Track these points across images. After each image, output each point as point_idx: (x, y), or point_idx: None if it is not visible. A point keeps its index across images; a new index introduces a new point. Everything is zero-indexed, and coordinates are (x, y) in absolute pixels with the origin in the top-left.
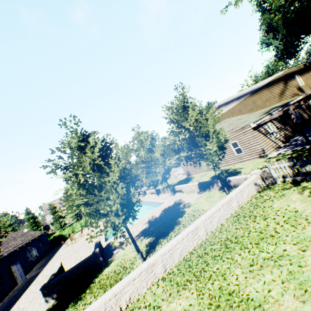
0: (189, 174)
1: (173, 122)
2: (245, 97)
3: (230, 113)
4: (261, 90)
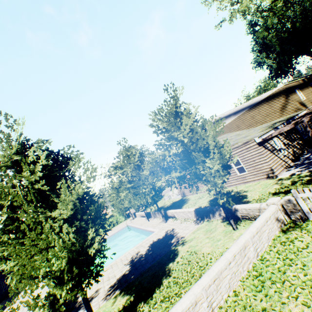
0: (184, 194)
1: (161, 132)
2: (243, 112)
3: (227, 128)
4: (260, 104)
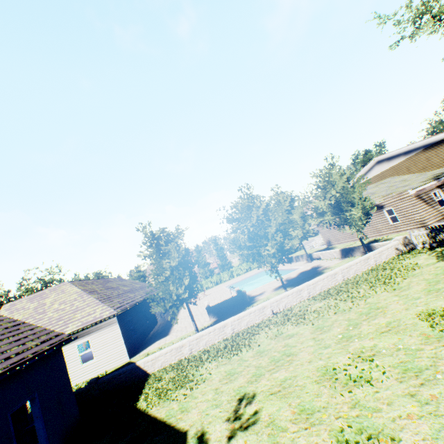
0: (330, 243)
1: (320, 189)
2: (415, 153)
3: (393, 171)
4: (439, 144)
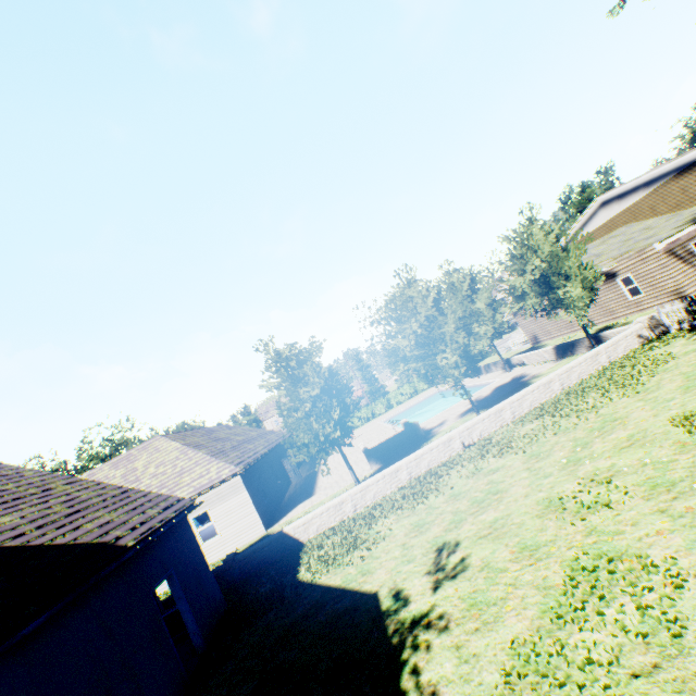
0: (536, 340)
1: (515, 259)
2: (663, 182)
3: (629, 215)
4: None
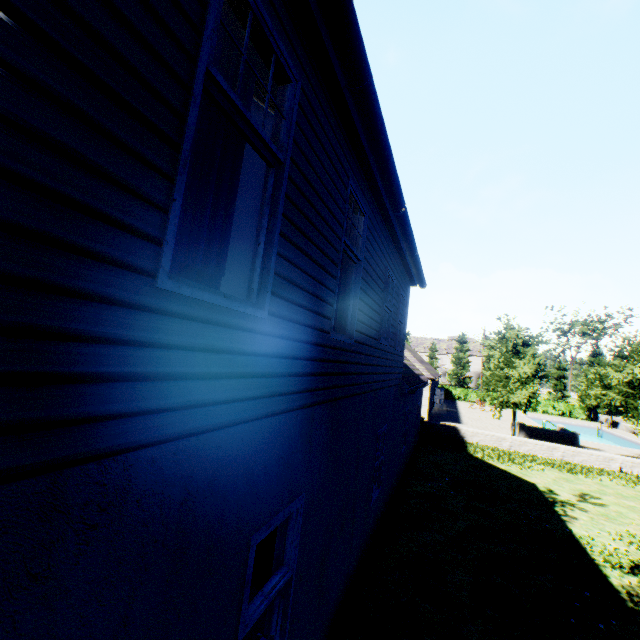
0: None
1: None
2: None
3: None
4: None
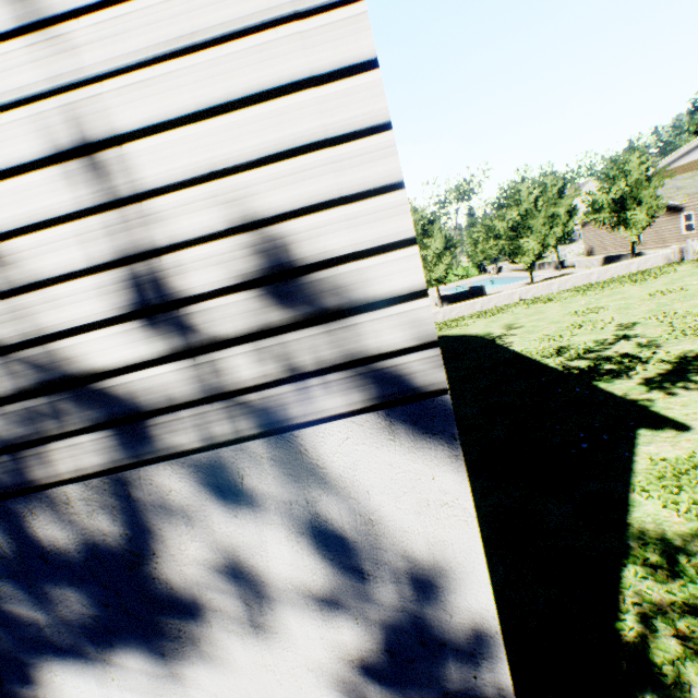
0: (591, 253)
1: (608, 179)
2: None
3: None
4: None
